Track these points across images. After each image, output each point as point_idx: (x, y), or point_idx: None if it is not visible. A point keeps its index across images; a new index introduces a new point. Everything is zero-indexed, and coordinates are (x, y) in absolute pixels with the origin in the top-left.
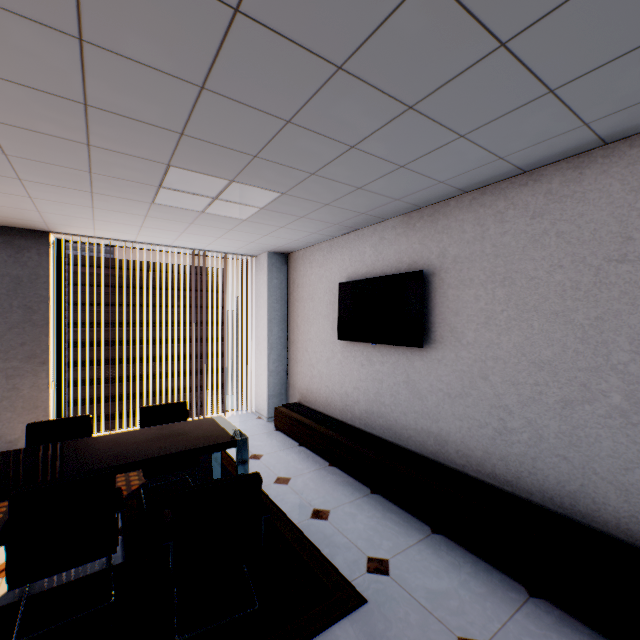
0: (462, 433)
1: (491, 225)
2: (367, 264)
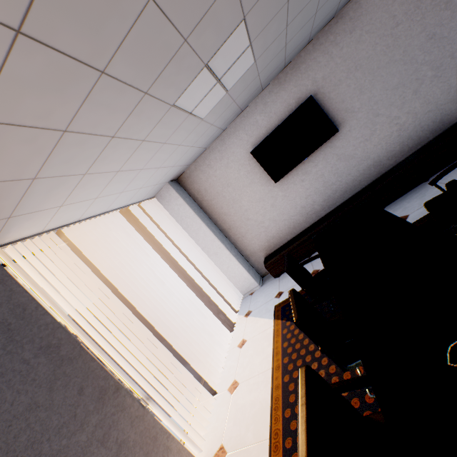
0: (384, 149)
1: (332, 50)
2: (264, 125)
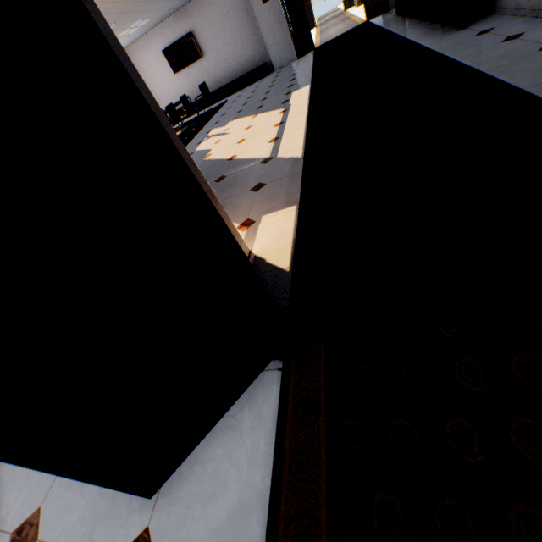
0: (223, 74)
1: (202, 11)
2: (170, 38)
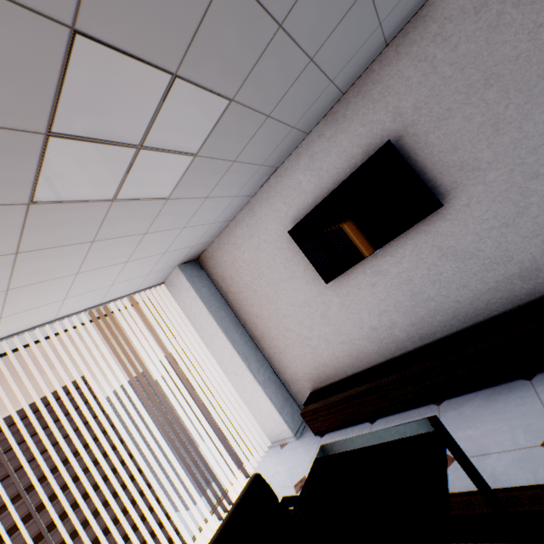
0: None
1: (435, 51)
2: (310, 190)
